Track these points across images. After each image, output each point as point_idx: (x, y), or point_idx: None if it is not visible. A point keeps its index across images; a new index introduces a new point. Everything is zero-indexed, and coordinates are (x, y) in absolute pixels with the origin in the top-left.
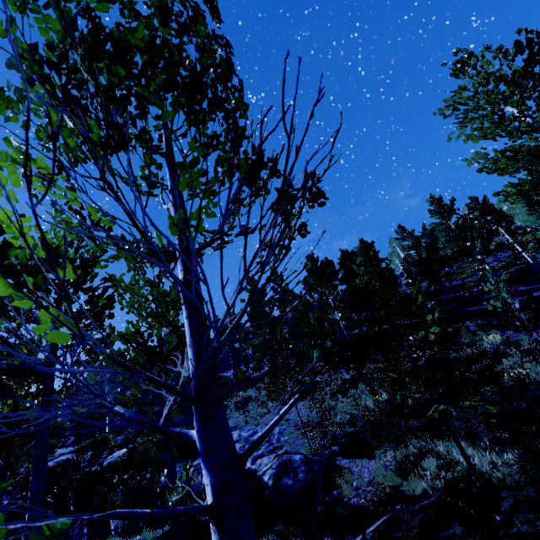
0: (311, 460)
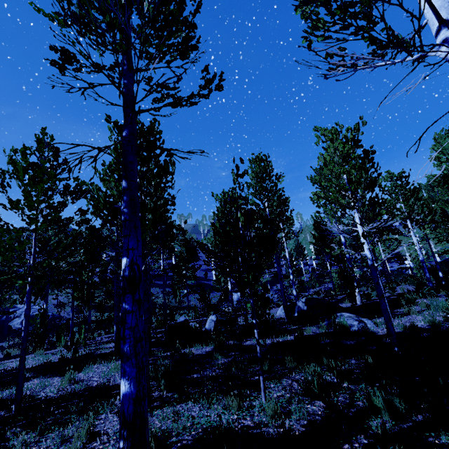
0: (55, 314)
